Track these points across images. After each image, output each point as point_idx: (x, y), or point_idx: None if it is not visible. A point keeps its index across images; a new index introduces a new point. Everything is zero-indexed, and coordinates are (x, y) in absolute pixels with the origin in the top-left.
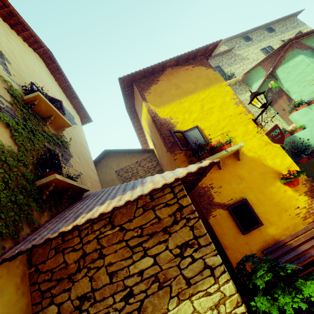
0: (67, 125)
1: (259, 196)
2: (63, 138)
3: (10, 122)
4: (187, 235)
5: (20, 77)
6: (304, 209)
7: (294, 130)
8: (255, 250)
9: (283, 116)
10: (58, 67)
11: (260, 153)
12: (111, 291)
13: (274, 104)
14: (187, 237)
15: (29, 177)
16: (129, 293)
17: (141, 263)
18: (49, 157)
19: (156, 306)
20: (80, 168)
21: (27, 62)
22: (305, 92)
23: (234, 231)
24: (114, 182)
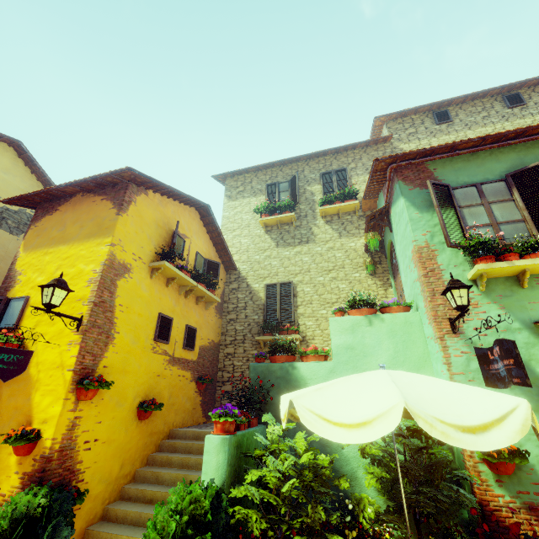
0: None
1: None
2: None
3: None
4: None
5: None
6: (1, 497)
7: (305, 354)
8: None
9: None
10: (31, 158)
11: (41, 376)
12: None
13: (396, 276)
14: None
15: None
16: None
17: None
18: None
19: None
20: None
21: None
22: (408, 280)
23: None
24: None
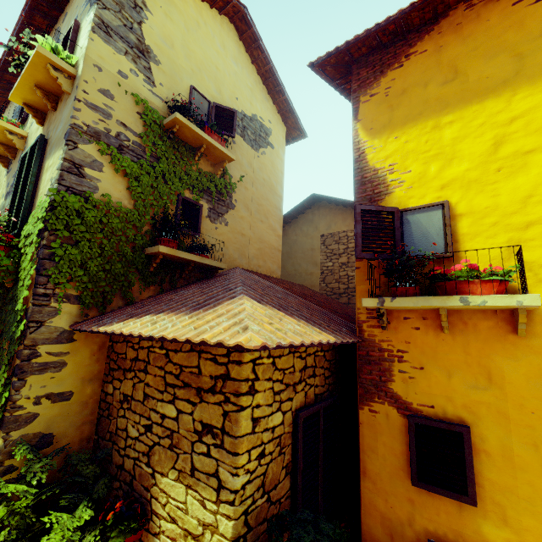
0: (228, 159)
1: (517, 447)
2: (222, 179)
3: (129, 169)
4: (216, 418)
5: (173, 83)
6: None
7: None
8: (422, 527)
9: None
10: (255, 35)
11: None
12: (141, 410)
13: None
14: (215, 421)
15: (137, 243)
16: (150, 426)
17: (167, 407)
18: (182, 213)
19: (161, 461)
20: (243, 226)
21: (195, 47)
22: None
23: (398, 463)
24: (313, 253)
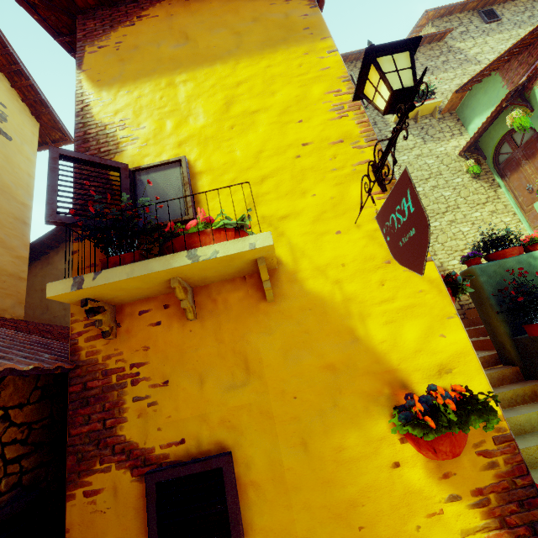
0: None
1: (286, 455)
2: None
3: None
4: None
5: None
6: None
7: None
8: None
9: (526, 206)
10: None
11: (354, 290)
12: None
13: (510, 173)
14: None
15: None
16: None
17: None
18: None
19: None
20: None
21: None
22: None
23: None
24: None
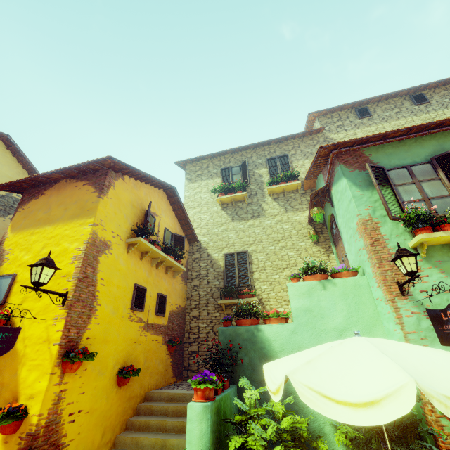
0: None
1: None
2: None
3: None
4: None
5: None
6: None
7: (267, 317)
8: None
9: None
10: (18, 149)
11: (28, 351)
12: None
13: (337, 244)
14: None
15: None
16: None
17: None
18: None
19: None
20: None
21: None
22: (352, 248)
23: None
24: None
